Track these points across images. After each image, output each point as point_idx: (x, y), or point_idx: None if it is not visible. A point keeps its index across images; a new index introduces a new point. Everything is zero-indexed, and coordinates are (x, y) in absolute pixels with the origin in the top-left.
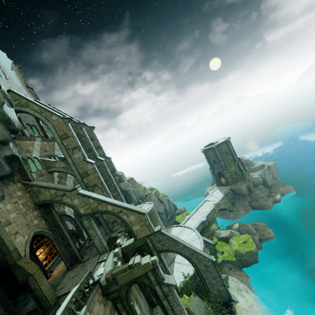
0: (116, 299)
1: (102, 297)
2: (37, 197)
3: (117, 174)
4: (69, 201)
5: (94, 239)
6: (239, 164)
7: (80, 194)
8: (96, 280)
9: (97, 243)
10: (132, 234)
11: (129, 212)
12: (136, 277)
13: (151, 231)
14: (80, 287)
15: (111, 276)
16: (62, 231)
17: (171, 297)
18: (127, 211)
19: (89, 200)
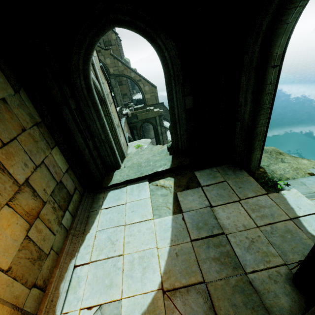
0: (134, 127)
1: (127, 123)
2: None
3: (125, 60)
4: (102, 59)
5: (117, 96)
6: None
7: (112, 55)
8: (124, 114)
9: (118, 100)
10: (143, 100)
11: (146, 83)
12: (149, 117)
13: (157, 101)
14: (120, 109)
15: (135, 113)
16: None
17: (165, 135)
18: (144, 81)
19: (118, 63)
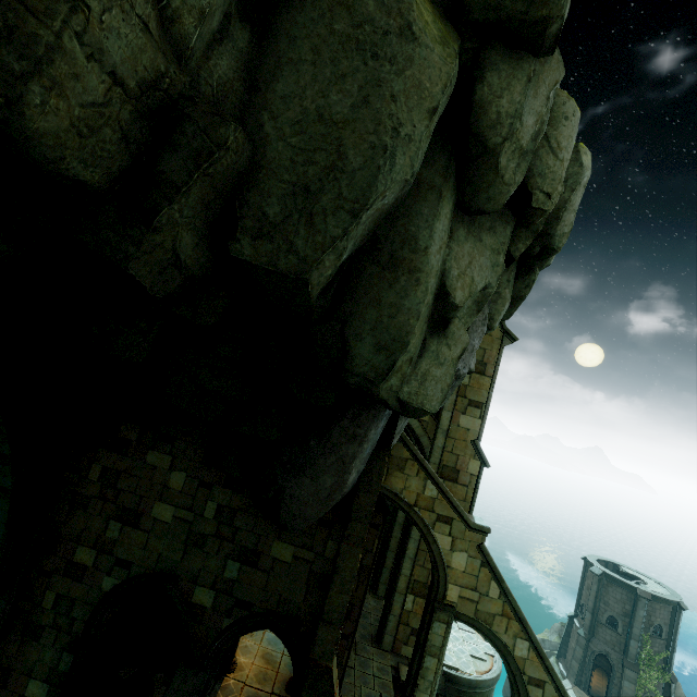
0: None
1: None
2: (388, 473)
3: None
4: (444, 544)
5: (421, 690)
6: (673, 685)
7: (483, 553)
8: None
9: None
10: None
11: None
12: None
13: None
14: None
15: None
16: (364, 594)
17: None
18: (555, 696)
19: (489, 584)
